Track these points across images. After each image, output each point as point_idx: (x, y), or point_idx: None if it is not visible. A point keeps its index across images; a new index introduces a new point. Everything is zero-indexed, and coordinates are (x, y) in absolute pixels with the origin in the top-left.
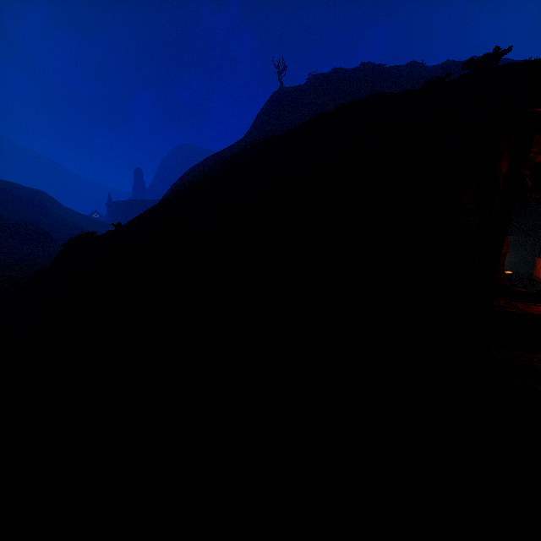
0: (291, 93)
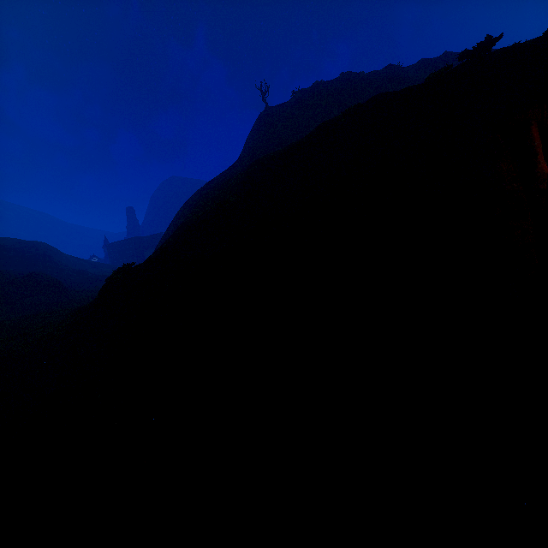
0: (278, 111)
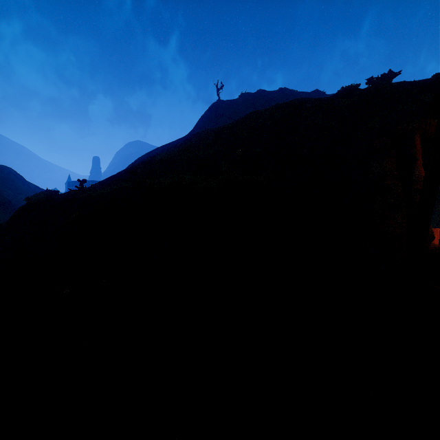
0: (226, 104)
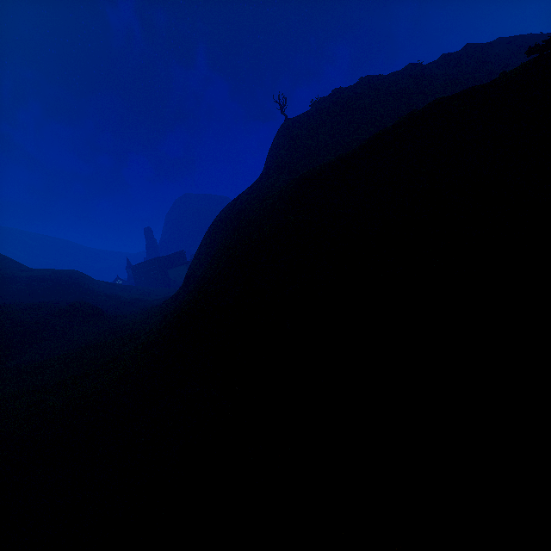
0: (299, 122)
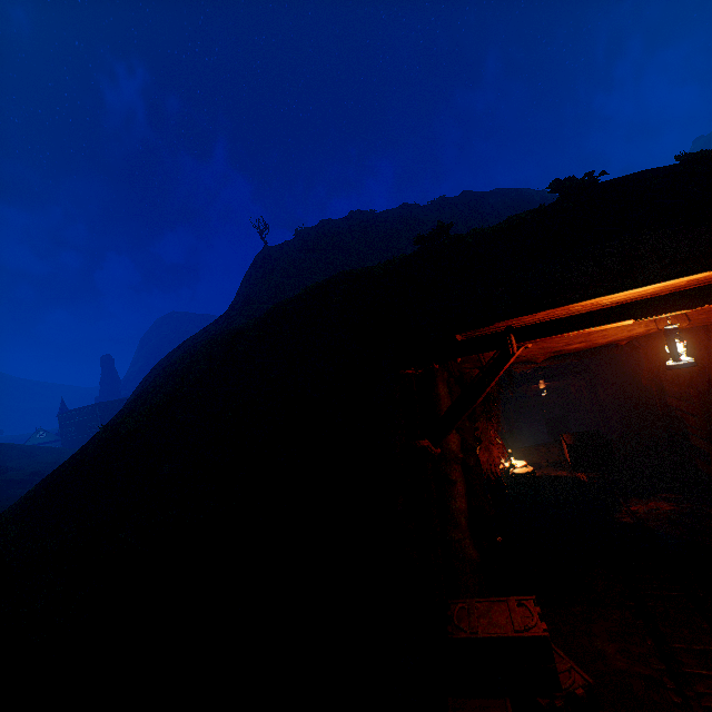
0: (277, 252)
